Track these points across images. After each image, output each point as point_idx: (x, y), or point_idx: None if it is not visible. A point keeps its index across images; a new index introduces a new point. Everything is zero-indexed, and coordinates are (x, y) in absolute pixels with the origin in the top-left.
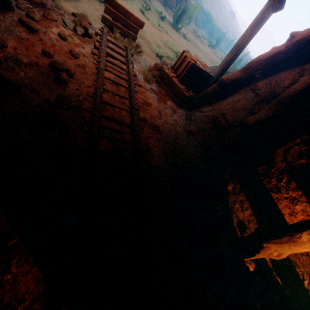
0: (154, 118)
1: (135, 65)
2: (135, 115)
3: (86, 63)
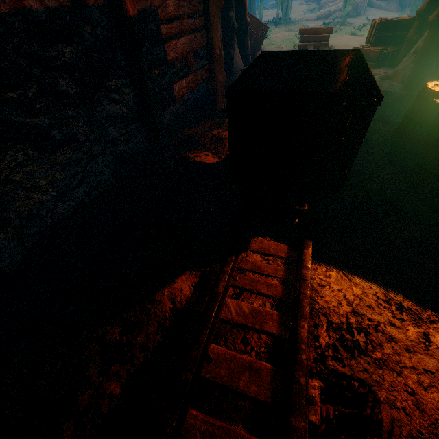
0: None
1: None
2: None
3: None
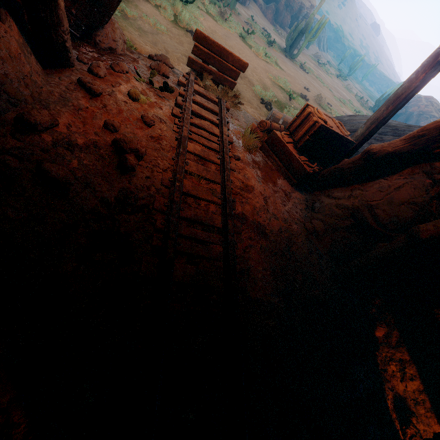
0: (257, 212)
1: (232, 123)
2: (230, 211)
3: (163, 133)
